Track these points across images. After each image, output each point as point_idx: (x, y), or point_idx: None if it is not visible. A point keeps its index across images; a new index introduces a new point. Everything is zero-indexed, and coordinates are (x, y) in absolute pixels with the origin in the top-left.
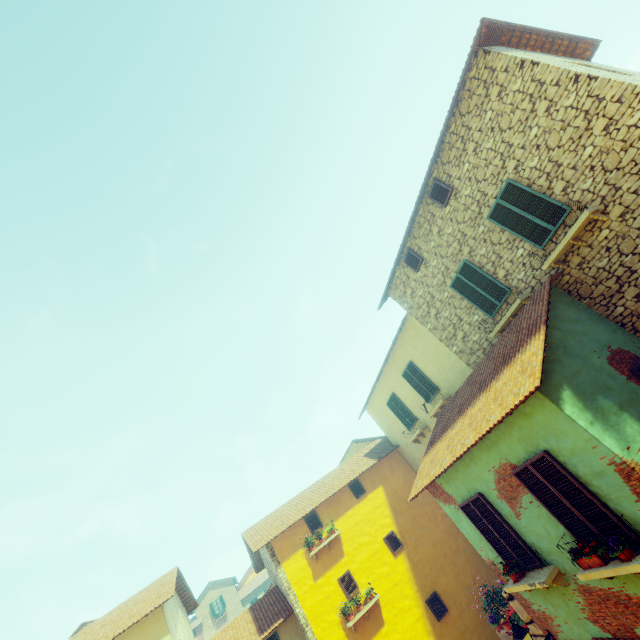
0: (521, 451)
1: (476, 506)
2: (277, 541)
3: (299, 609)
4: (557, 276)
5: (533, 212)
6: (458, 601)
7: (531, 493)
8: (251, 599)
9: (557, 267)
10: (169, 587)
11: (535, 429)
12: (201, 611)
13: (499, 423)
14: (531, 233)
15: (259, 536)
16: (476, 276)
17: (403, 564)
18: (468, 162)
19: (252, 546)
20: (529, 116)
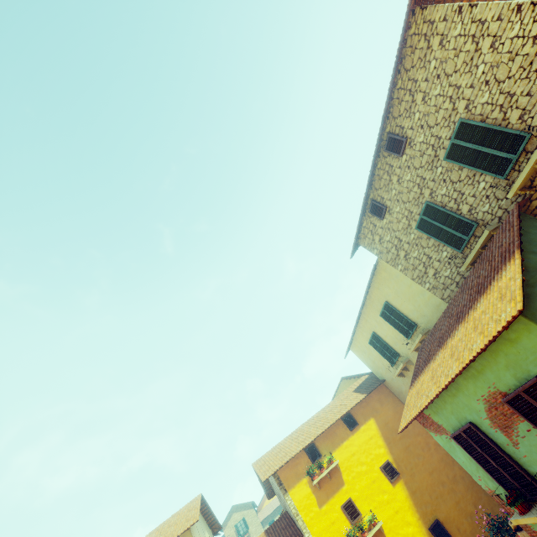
0: (510, 378)
1: (468, 436)
2: (282, 471)
3: (308, 534)
4: (525, 202)
5: (490, 145)
6: (462, 529)
7: (527, 421)
8: (269, 521)
9: (523, 194)
10: (195, 512)
11: (523, 355)
12: (228, 531)
13: (482, 351)
14: (491, 165)
15: (266, 466)
16: (440, 215)
17: (402, 492)
18: (418, 111)
19: (261, 476)
20: (474, 56)
